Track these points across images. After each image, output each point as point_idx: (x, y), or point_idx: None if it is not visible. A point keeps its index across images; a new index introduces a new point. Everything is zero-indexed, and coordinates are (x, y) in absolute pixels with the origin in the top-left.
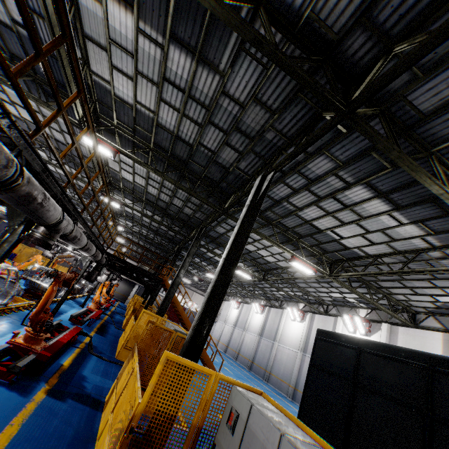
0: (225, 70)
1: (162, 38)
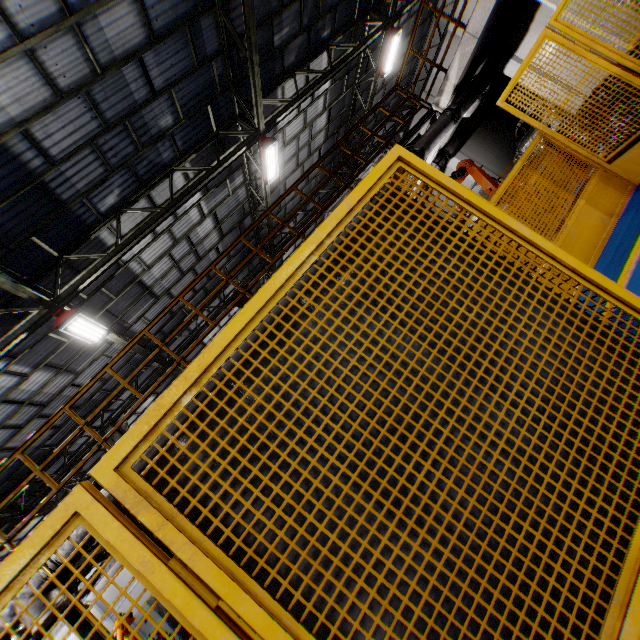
0: (81, 369)
1: (30, 368)
